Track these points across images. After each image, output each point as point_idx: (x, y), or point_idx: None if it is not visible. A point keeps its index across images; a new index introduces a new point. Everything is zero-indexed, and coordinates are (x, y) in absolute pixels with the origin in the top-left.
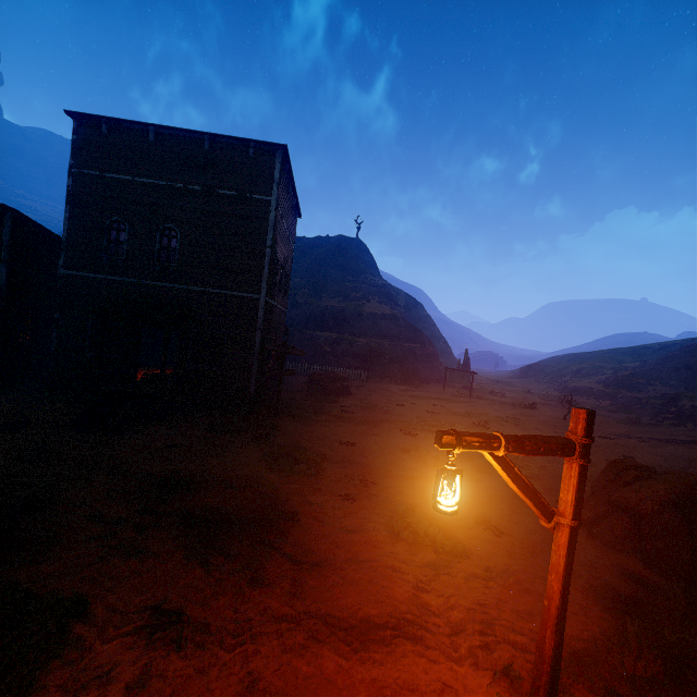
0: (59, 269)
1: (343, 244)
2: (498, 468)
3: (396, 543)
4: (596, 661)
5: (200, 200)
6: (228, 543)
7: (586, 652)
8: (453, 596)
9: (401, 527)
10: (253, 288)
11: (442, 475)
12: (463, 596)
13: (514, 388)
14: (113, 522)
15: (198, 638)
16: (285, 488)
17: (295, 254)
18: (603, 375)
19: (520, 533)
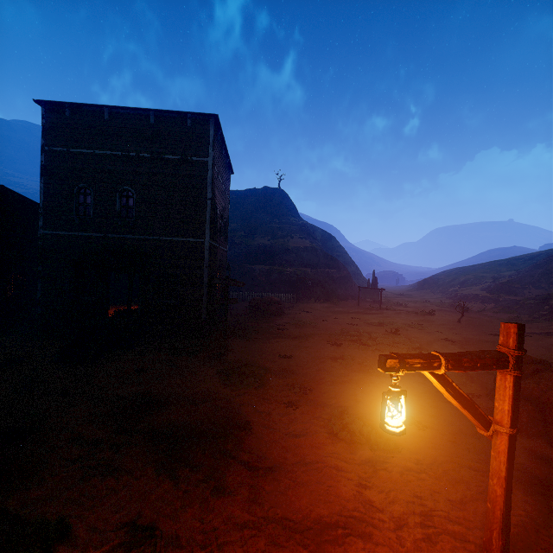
0: (39, 230)
1: (268, 194)
2: (437, 385)
3: (337, 444)
4: (529, 546)
5: (150, 165)
6: (192, 456)
7: (518, 537)
8: (392, 490)
9: (339, 428)
10: (198, 233)
11: (388, 397)
12: (401, 490)
13: (414, 299)
14: (92, 443)
15: (170, 552)
16: (237, 400)
17: (231, 204)
18: (485, 283)
19: (440, 425)
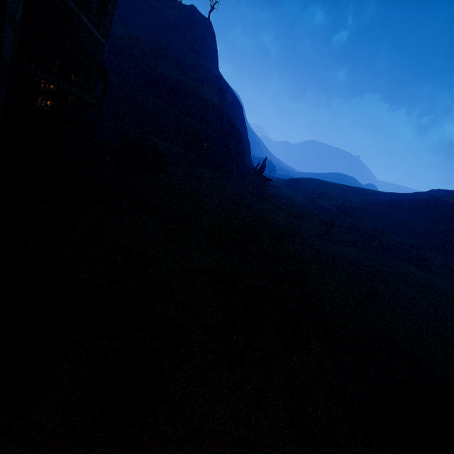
0: None
1: (194, 18)
2: None
3: None
4: None
5: None
6: None
7: None
8: None
9: None
10: None
11: None
12: None
13: (283, 194)
14: None
15: None
16: None
17: (144, 4)
18: (337, 201)
19: None
